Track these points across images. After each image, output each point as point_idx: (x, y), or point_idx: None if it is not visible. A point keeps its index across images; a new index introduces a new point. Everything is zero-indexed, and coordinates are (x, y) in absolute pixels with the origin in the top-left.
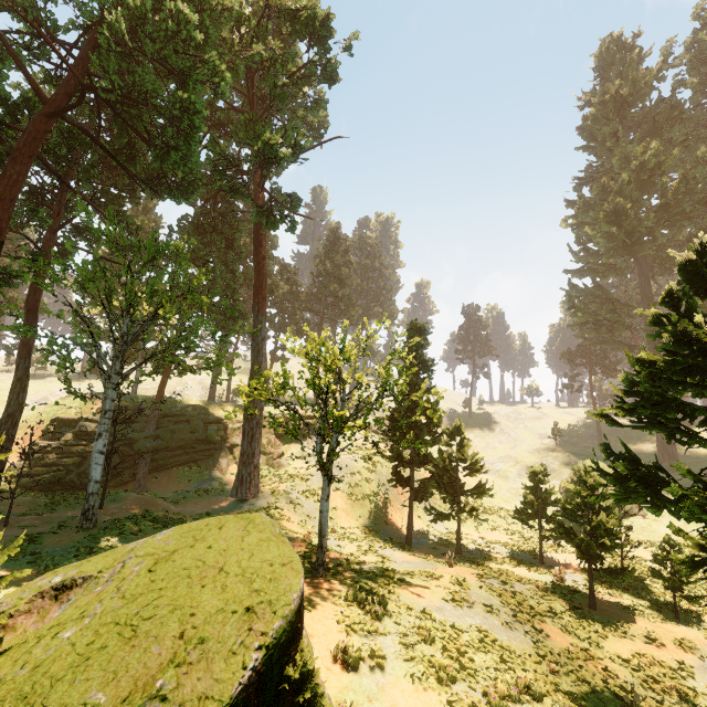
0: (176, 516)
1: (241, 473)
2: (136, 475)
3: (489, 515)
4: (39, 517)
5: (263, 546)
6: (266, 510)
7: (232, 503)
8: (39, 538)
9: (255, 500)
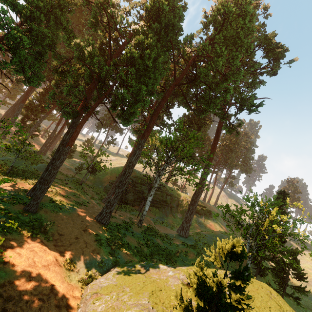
0: (157, 231)
1: (183, 225)
2: (140, 205)
3: (290, 298)
4: (121, 212)
5: (293, 311)
6: (195, 247)
7: (176, 235)
8: (130, 225)
9: (187, 239)
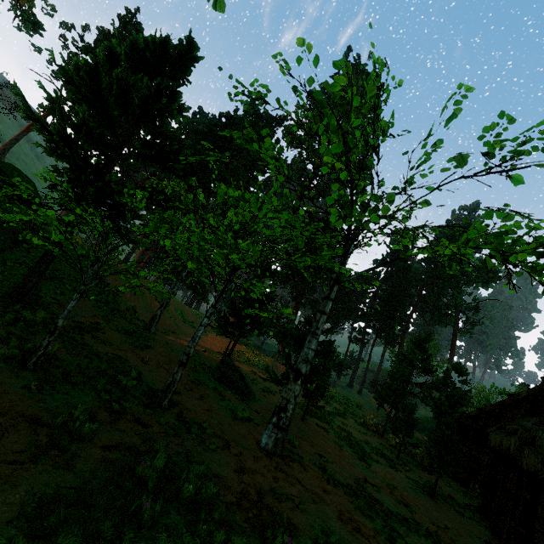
0: None
1: None
2: None
3: None
4: None
5: None
6: None
7: None
8: None
9: None
